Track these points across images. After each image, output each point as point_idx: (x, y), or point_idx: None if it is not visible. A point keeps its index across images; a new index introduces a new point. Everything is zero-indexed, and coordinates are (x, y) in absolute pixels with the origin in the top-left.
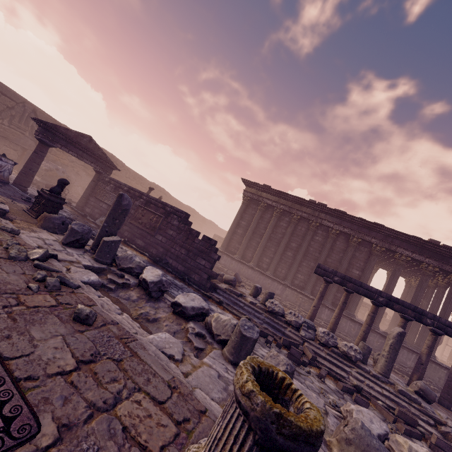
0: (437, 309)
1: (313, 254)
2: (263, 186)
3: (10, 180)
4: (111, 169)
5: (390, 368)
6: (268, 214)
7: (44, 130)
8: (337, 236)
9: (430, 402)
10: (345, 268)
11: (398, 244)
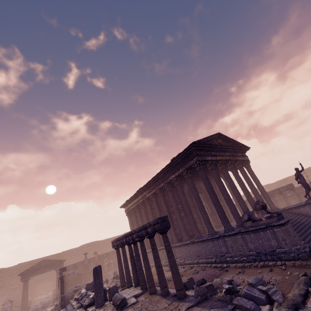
0: (221, 186)
1: (156, 217)
2: (125, 203)
3: (35, 302)
4: (62, 263)
5: (96, 299)
6: (136, 213)
7: (22, 276)
8: (155, 197)
9: (117, 308)
10: (166, 212)
11: (168, 176)
